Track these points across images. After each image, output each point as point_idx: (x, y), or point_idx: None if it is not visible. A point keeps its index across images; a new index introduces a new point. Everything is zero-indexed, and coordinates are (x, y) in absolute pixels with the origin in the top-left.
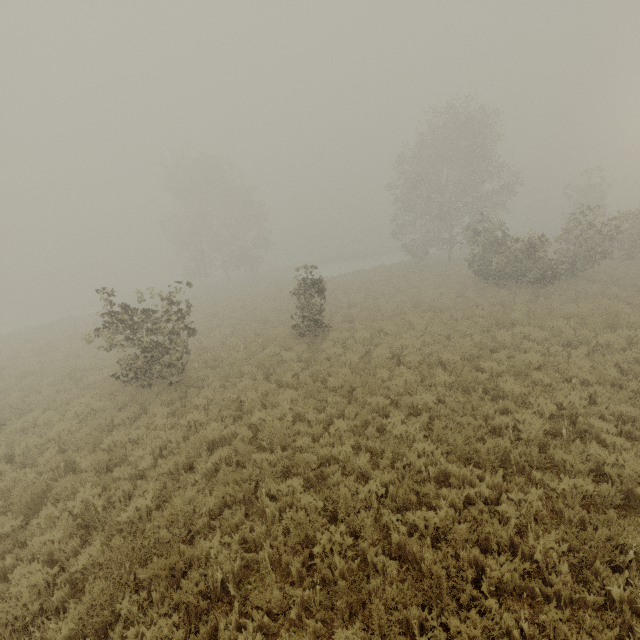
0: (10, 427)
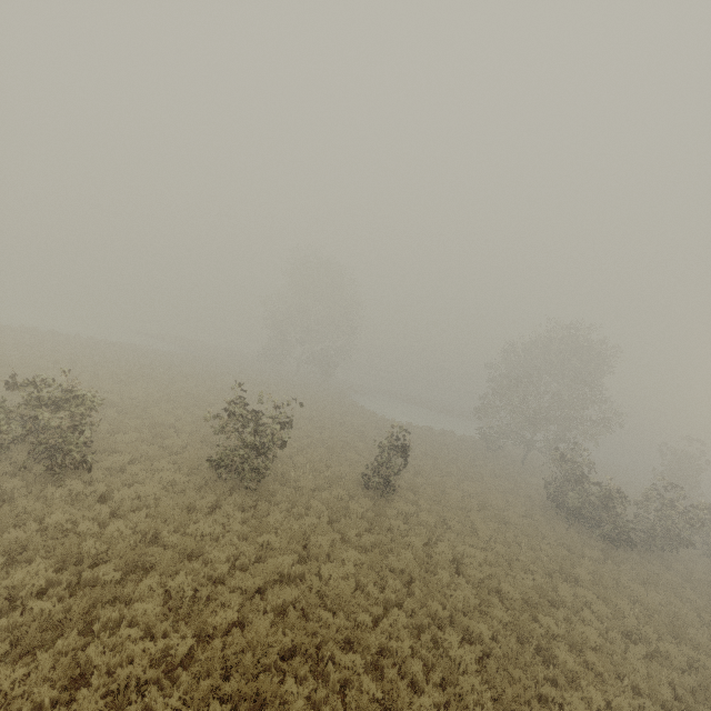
0: (102, 462)
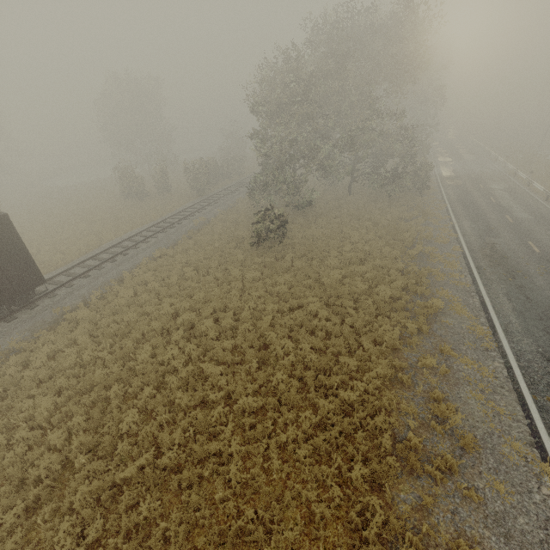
0: None
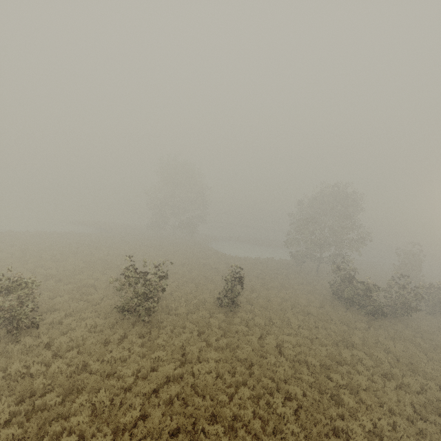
0: (46, 320)
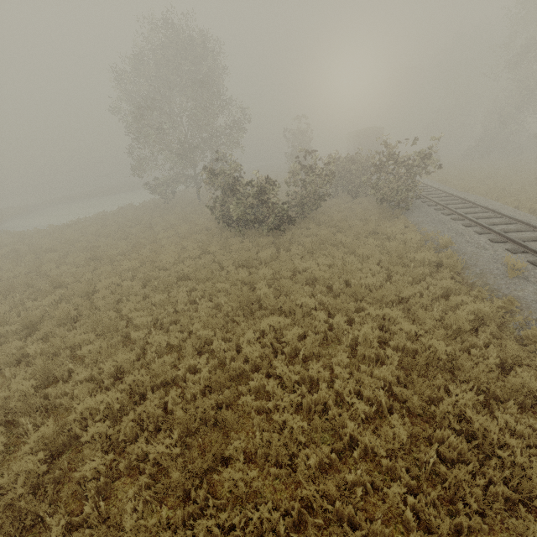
0: None
